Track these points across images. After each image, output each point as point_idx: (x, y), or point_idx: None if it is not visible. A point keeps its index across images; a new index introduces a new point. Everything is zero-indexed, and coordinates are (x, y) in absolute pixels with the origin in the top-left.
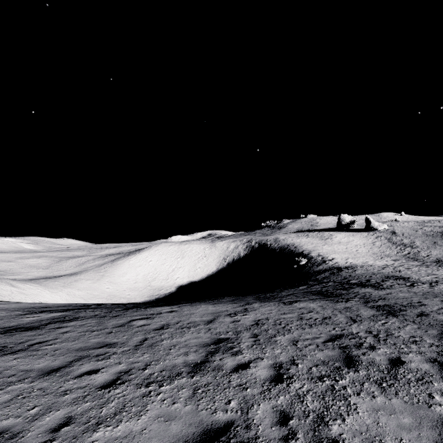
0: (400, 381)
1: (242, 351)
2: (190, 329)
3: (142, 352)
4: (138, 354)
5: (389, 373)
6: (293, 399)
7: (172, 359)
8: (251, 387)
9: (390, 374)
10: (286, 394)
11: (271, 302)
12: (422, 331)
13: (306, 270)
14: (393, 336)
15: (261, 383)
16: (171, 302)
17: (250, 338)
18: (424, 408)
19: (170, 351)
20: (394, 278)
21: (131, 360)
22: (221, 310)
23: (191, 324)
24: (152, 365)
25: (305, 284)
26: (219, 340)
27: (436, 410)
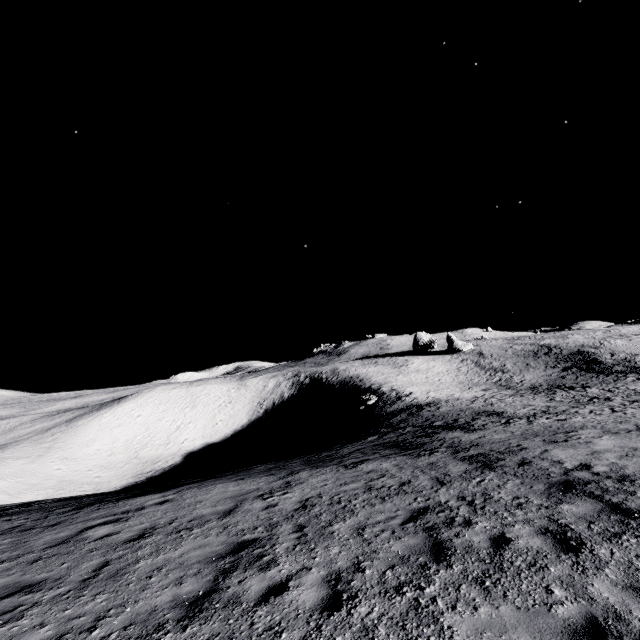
0: (508, 572)
1: (278, 561)
2: (192, 532)
3: (93, 593)
4: (85, 598)
5: (492, 562)
6: (357, 639)
7: (150, 597)
8: (289, 628)
9: (494, 564)
10: (346, 632)
11: (327, 467)
12: (527, 488)
13: (376, 412)
14: (492, 499)
15: (306, 616)
16: (166, 485)
17: (291, 533)
18: (543, 614)
19: (150, 580)
20: (486, 414)
21: (68, 615)
22: (248, 489)
23: (195, 522)
24: (110, 618)
25: (376, 433)
26: (240, 544)
27: (558, 614)
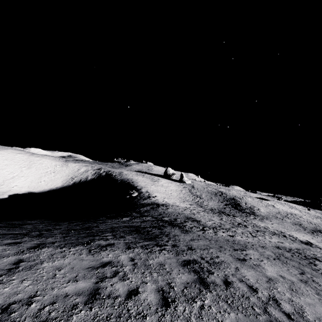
0: None
1: None
2: None
3: None
4: None
5: None
6: None
7: None
8: None
9: None
10: None
11: (73, 247)
12: None
13: (135, 201)
14: None
15: None
16: None
17: None
18: None
19: None
20: (191, 220)
21: None
22: None
23: None
24: None
25: (129, 215)
26: None
27: None
